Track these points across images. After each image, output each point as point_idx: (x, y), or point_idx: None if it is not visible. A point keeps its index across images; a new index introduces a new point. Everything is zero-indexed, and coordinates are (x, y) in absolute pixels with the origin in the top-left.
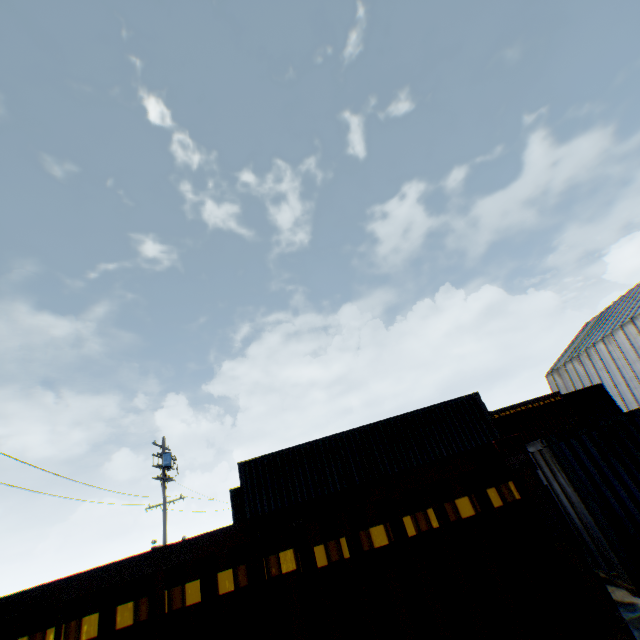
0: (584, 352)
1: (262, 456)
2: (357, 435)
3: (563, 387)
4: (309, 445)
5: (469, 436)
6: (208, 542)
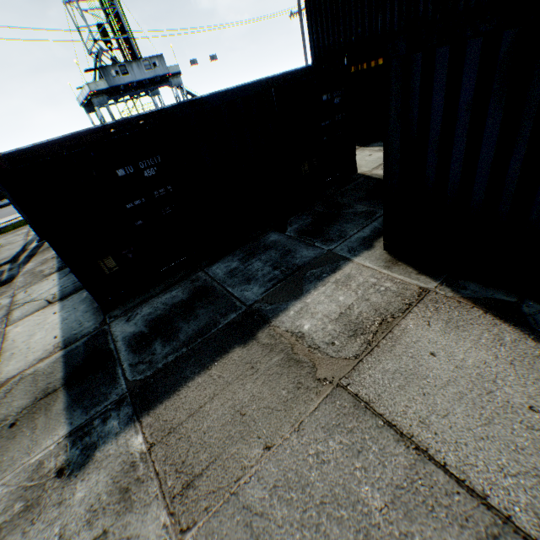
0: None
1: None
2: None
3: None
4: None
5: None
6: None
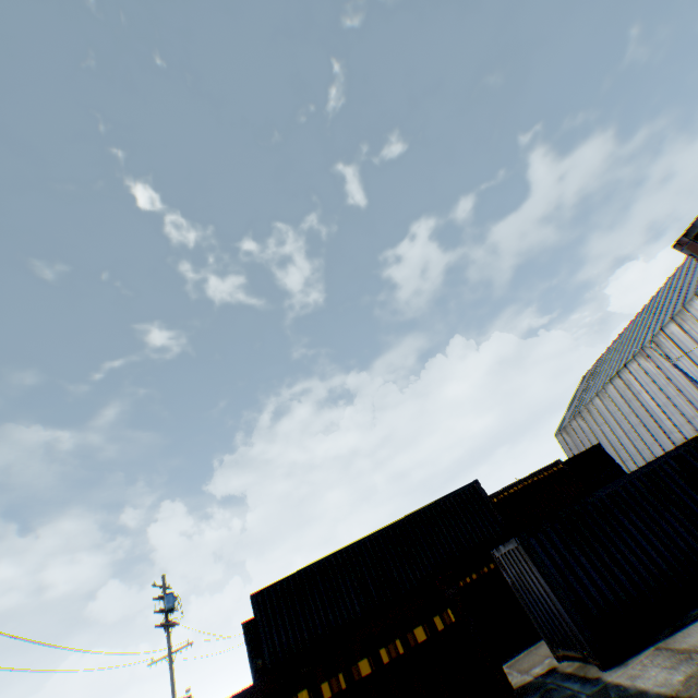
0: (584, 408)
1: (274, 582)
2: (368, 543)
3: (573, 445)
4: (321, 562)
5: (475, 526)
6: (247, 694)
